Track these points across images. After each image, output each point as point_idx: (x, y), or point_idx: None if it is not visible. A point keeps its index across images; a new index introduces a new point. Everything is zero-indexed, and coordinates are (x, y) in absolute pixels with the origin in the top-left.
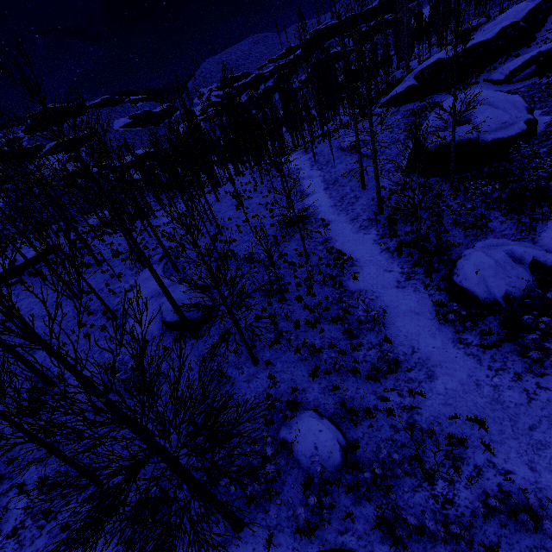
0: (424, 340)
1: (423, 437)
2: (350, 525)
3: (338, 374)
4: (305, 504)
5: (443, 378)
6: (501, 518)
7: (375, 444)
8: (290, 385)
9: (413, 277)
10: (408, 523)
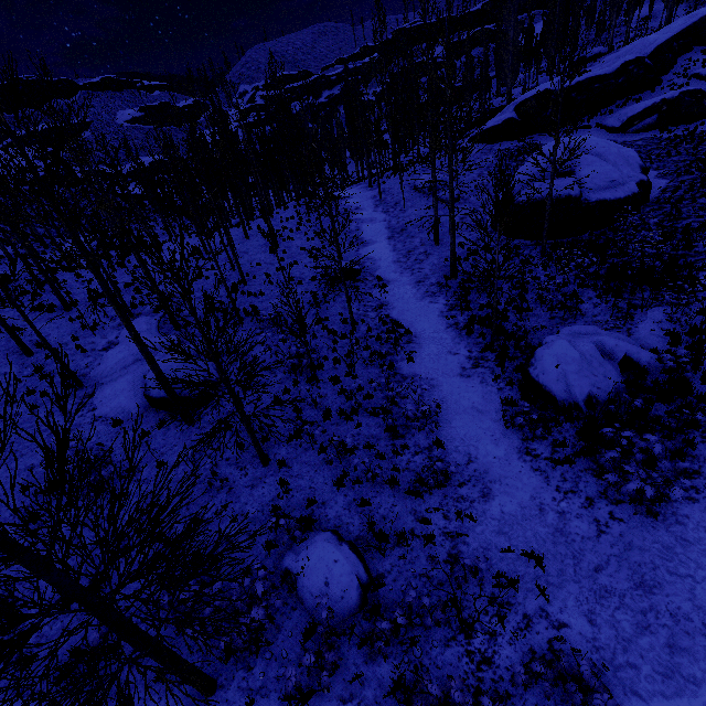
0: (485, 447)
1: (467, 574)
2: (358, 690)
3: (371, 485)
4: (299, 664)
5: (501, 498)
6: (545, 687)
7: (405, 581)
8: (306, 496)
9: (482, 364)
10: (429, 693)
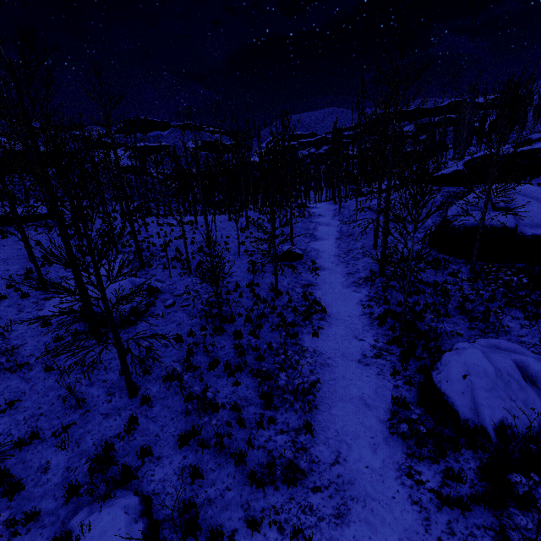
0: (360, 449)
1: None
2: None
3: (217, 453)
4: None
5: (359, 527)
6: None
7: None
8: (147, 443)
9: (385, 356)
10: None
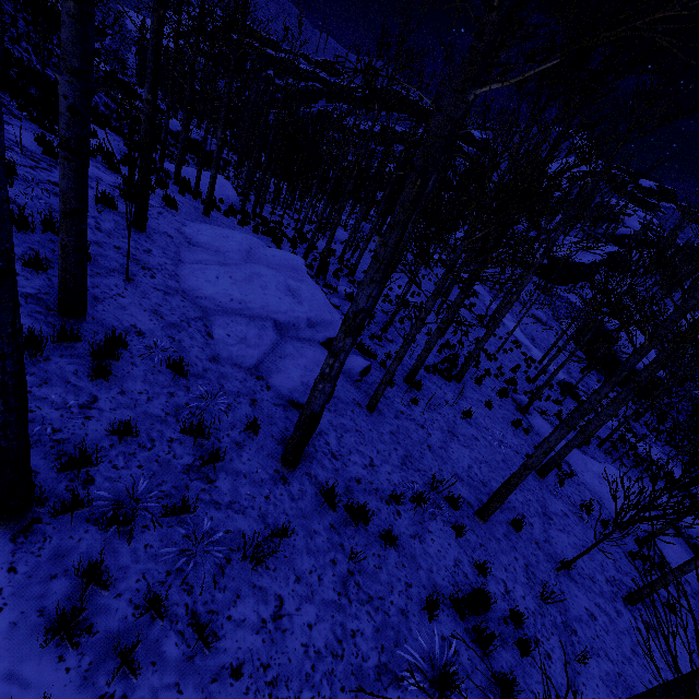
0: None
1: None
2: None
3: None
4: None
5: None
6: None
7: None
8: None
9: None
10: None
